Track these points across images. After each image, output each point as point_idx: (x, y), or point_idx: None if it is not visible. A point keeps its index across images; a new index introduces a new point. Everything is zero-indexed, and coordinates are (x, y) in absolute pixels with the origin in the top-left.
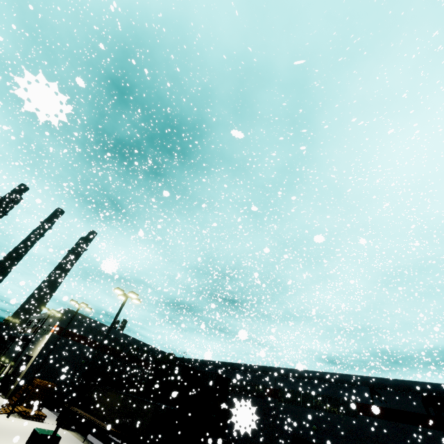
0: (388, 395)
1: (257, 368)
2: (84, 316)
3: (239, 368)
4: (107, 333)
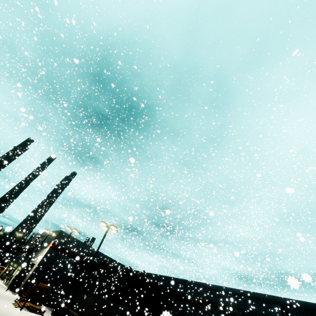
0: (295, 312)
1: (193, 283)
2: (71, 236)
3: (180, 282)
4: (95, 254)
